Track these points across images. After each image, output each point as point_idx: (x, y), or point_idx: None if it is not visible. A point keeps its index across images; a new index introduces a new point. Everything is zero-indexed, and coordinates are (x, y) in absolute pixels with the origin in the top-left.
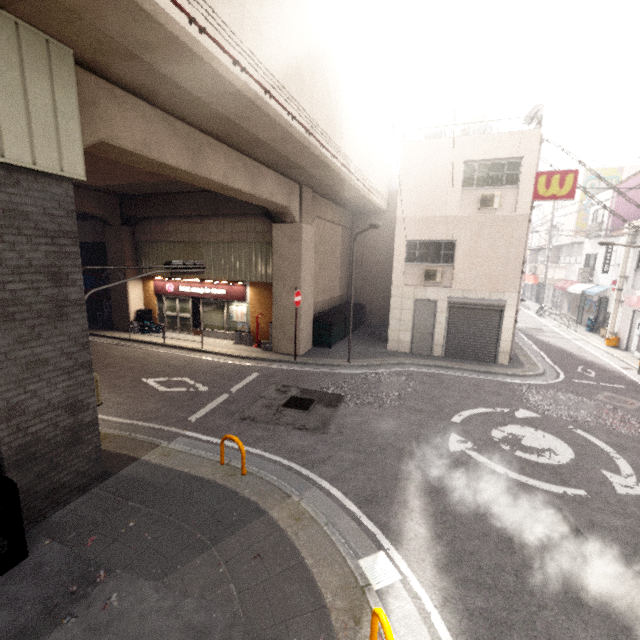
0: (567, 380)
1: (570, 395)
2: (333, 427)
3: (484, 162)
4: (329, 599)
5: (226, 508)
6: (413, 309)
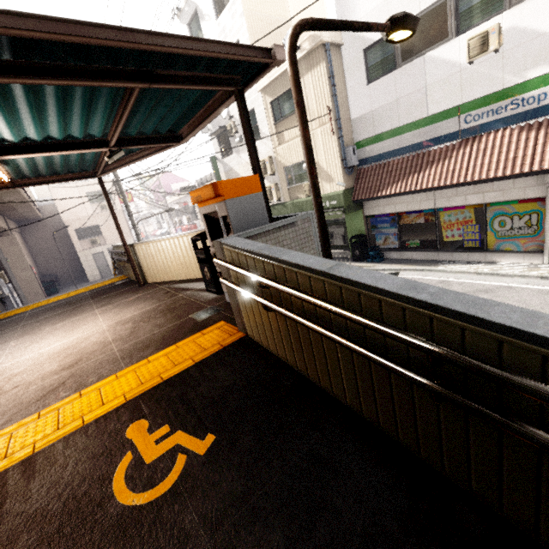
0: None
1: None
2: None
3: (95, 192)
4: None
5: None
6: (94, 259)
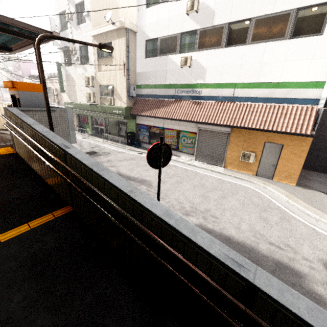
0: None
1: None
2: None
3: None
4: None
5: None
6: None
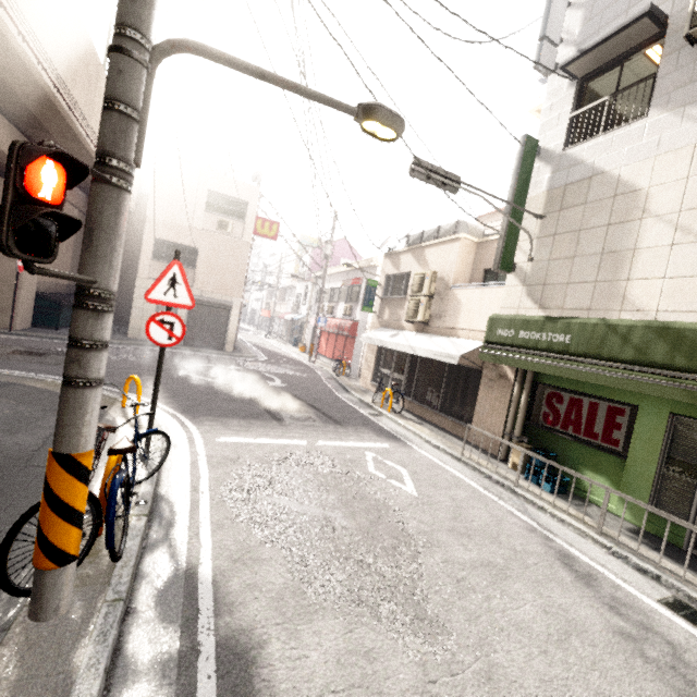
0: (268, 360)
1: (266, 364)
2: None
3: (223, 196)
4: None
5: None
6: None
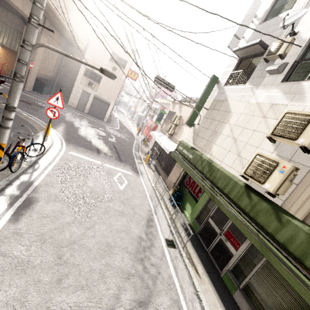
0: (119, 130)
1: (116, 131)
2: (40, 111)
3: (118, 56)
4: (36, 127)
5: (1, 110)
6: (81, 93)
